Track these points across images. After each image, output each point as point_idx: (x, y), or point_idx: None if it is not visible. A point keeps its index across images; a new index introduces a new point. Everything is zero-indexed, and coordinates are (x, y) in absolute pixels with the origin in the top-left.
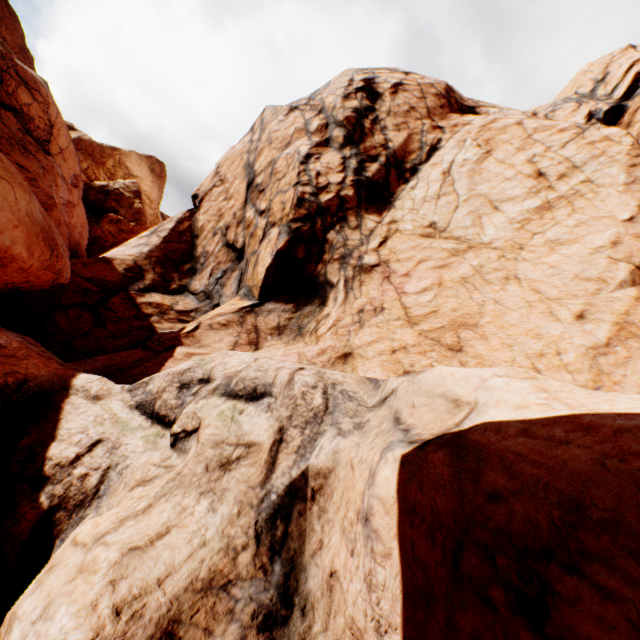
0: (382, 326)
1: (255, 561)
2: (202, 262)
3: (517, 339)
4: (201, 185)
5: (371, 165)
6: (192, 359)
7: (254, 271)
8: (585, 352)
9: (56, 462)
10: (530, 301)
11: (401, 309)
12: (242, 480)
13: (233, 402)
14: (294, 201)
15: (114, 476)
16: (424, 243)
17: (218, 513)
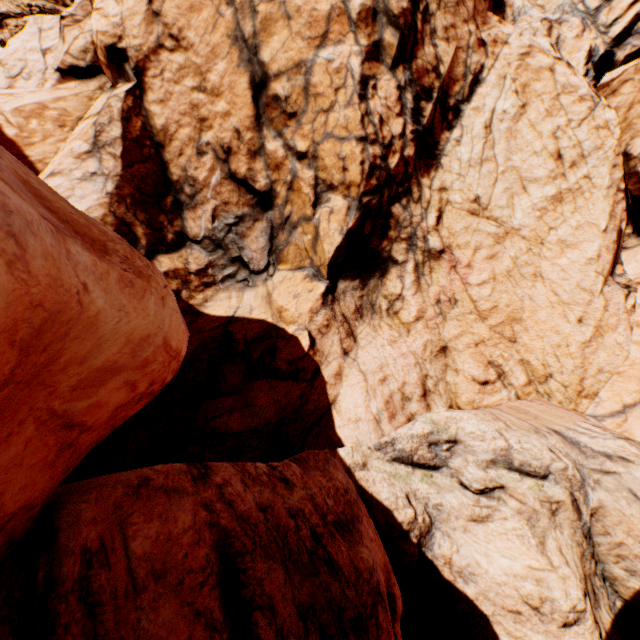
0: (461, 320)
1: (586, 543)
2: (189, 193)
3: (546, 333)
4: (121, 28)
5: (427, 106)
6: (344, 381)
7: (317, 247)
8: (580, 346)
9: (407, 522)
10: (552, 302)
11: (470, 302)
12: (565, 518)
13: (532, 480)
14: (366, 169)
15: (432, 511)
16: (473, 224)
17: (564, 533)
